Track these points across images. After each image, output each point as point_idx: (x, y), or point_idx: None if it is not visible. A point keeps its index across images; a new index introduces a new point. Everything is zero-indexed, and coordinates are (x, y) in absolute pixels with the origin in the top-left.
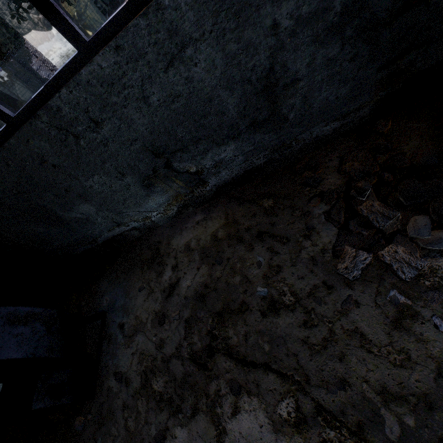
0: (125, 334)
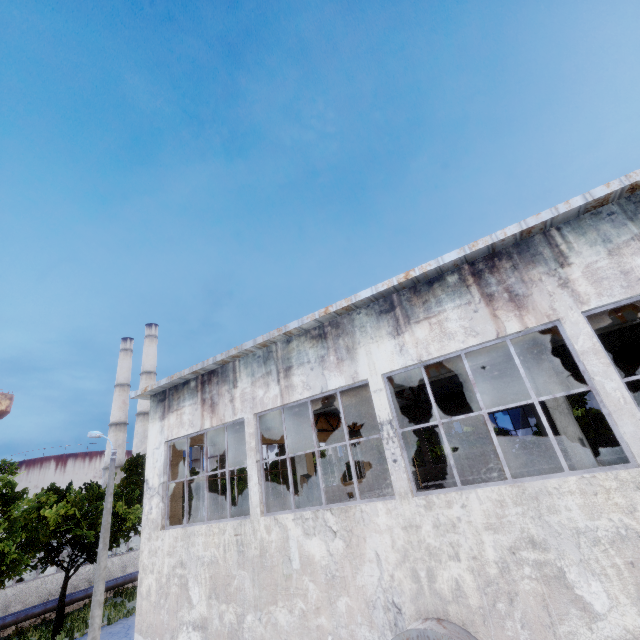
0: None
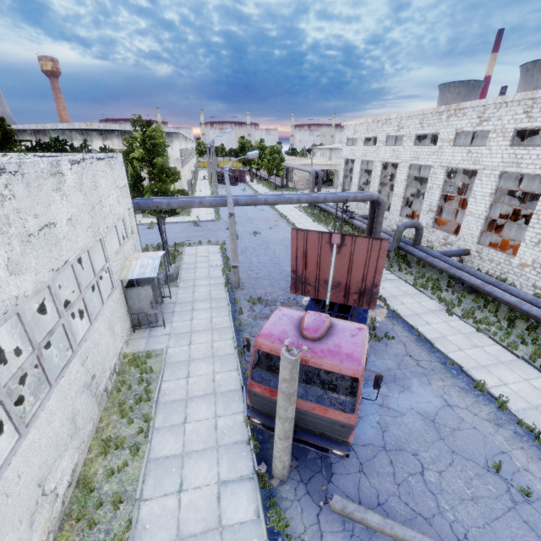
0: None
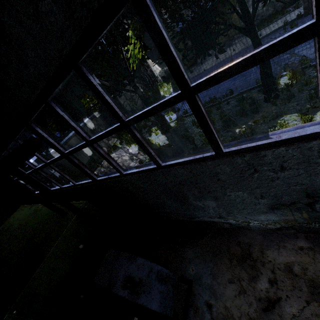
0: (213, 317)
